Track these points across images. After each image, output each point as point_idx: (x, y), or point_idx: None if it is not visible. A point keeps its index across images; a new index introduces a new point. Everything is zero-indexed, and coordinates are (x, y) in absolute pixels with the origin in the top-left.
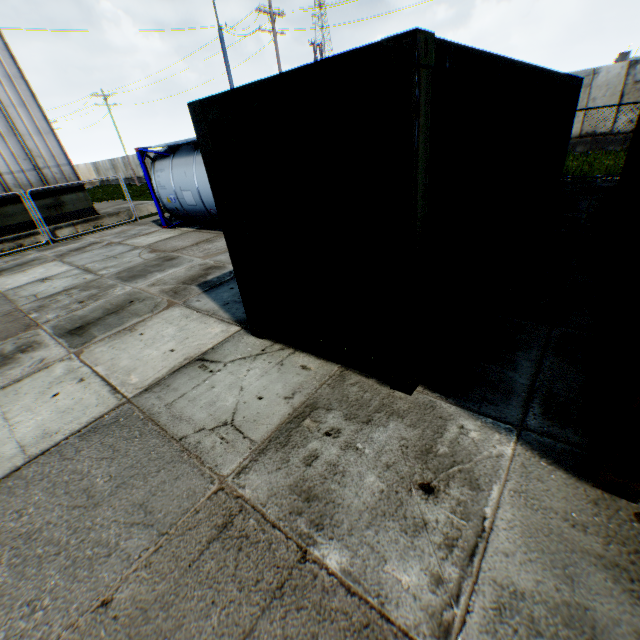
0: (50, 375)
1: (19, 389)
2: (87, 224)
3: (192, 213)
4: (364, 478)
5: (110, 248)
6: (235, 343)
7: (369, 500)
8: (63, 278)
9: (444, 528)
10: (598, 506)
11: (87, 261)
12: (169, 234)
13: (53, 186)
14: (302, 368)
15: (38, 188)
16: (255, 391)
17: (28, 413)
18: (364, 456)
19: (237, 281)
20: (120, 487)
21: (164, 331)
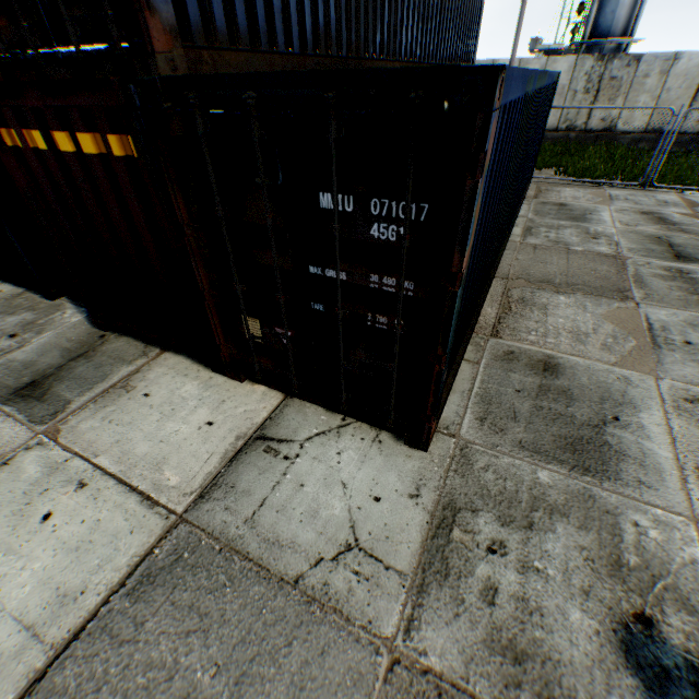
0: None
1: None
2: None
3: None
4: None
5: None
6: None
7: None
8: None
9: (6, 347)
10: (90, 334)
11: None
12: None
13: None
14: None
15: None
16: None
17: None
18: None
19: None
20: None
21: None
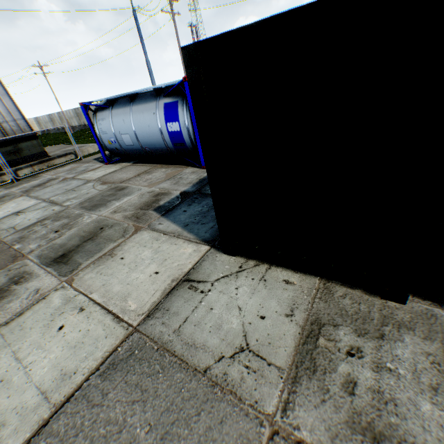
0: (49, 306)
1: (22, 324)
2: (42, 164)
3: (129, 151)
4: (418, 406)
5: (66, 183)
6: (211, 262)
7: (441, 435)
8: (34, 211)
9: None
10: None
11: (50, 195)
12: (112, 168)
13: (13, 136)
14: (286, 283)
15: (1, 138)
16: (254, 310)
17: (38, 351)
18: (402, 378)
19: (215, 209)
20: (165, 438)
21: (141, 254)
